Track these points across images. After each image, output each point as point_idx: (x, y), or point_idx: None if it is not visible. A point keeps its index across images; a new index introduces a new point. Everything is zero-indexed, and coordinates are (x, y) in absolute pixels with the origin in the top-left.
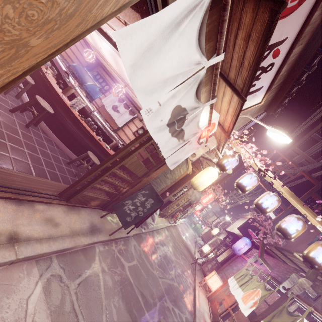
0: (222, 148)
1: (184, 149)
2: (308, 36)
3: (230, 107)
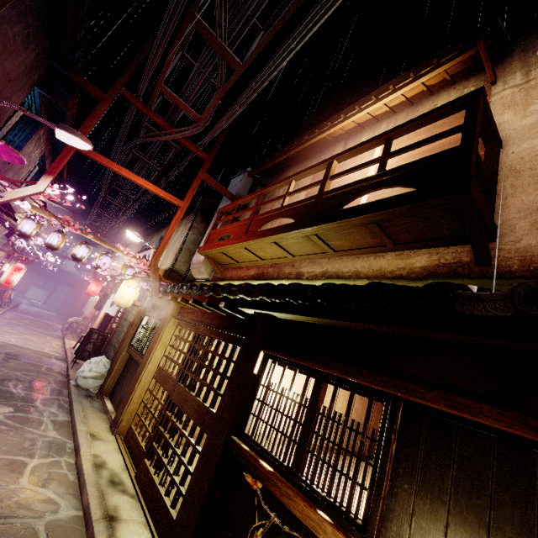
0: None
1: None
2: None
3: None
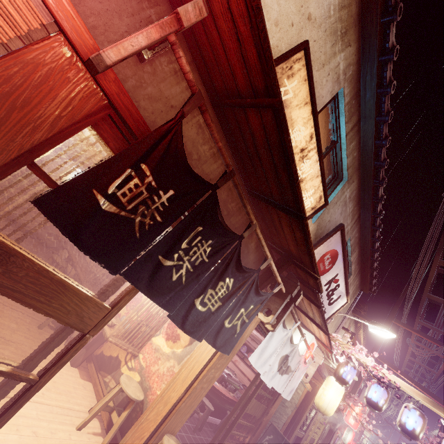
0: (332, 358)
1: (295, 377)
2: (357, 246)
3: (319, 331)
